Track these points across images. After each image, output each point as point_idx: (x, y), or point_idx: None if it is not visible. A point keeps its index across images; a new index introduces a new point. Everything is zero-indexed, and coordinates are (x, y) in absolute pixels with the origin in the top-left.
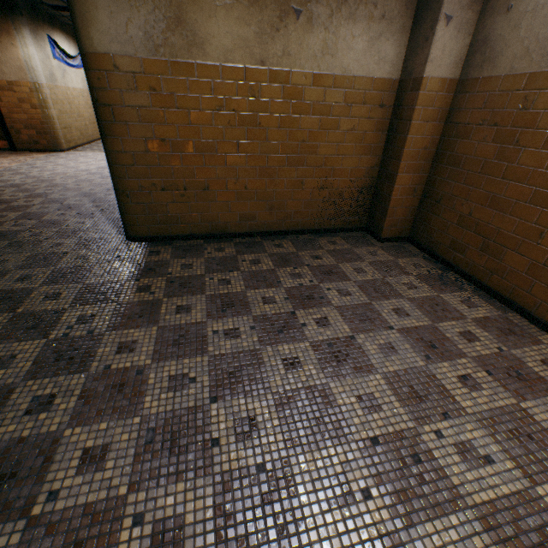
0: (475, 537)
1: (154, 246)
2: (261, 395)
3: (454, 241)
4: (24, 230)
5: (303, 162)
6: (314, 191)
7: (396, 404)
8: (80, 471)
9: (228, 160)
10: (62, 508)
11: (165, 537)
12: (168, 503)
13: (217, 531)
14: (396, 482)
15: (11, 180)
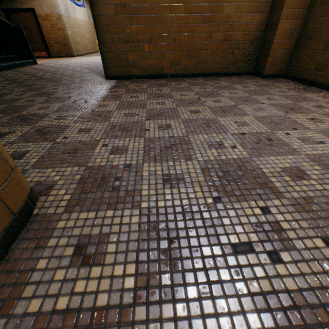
0: (304, 163)
1: (120, 81)
2: (175, 120)
3: (318, 64)
4: (54, 77)
5: (212, 19)
6: (219, 43)
7: (260, 125)
8: (78, 133)
9: (163, 20)
10: (70, 141)
11: (118, 150)
12: (120, 143)
13: (144, 151)
14: (254, 145)
15: (49, 65)
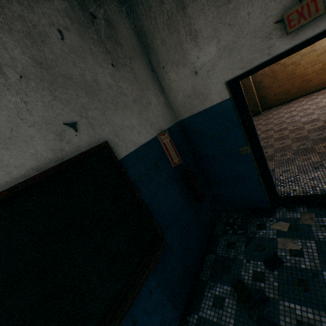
0: None
1: None
2: None
3: (276, 100)
4: None
5: None
6: None
7: None
8: None
9: None
10: None
11: None
12: None
13: None
14: None
15: None
